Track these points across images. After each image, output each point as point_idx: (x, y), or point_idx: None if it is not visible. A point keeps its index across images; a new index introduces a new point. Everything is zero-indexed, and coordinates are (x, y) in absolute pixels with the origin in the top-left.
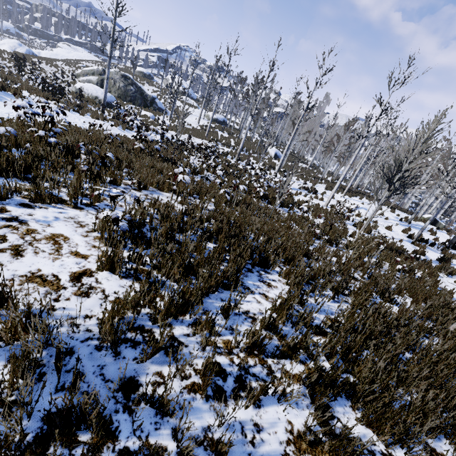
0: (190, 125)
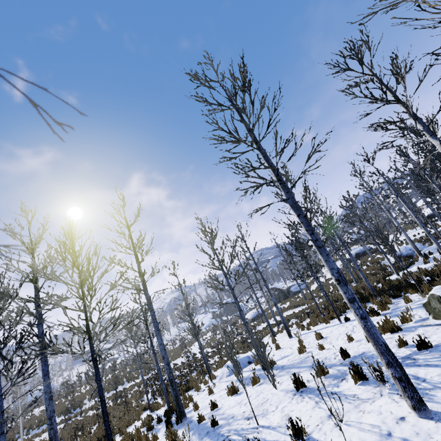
0: (307, 292)
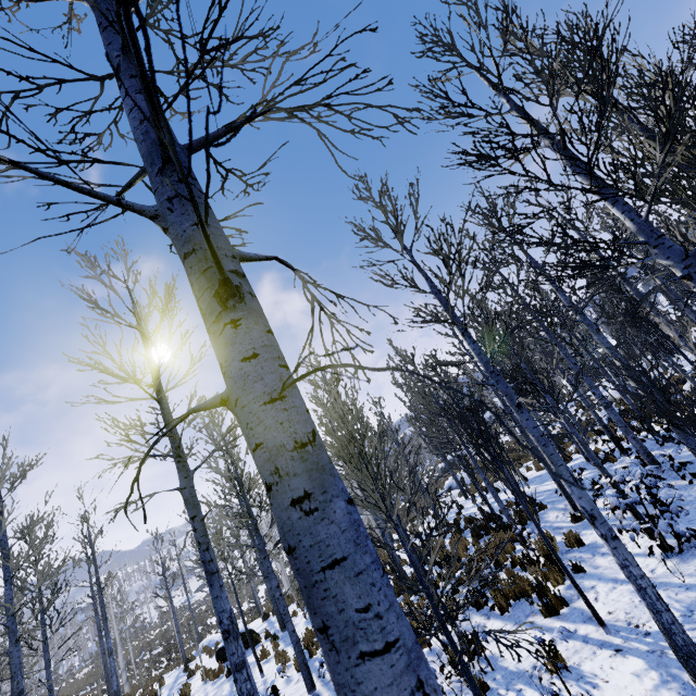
0: None
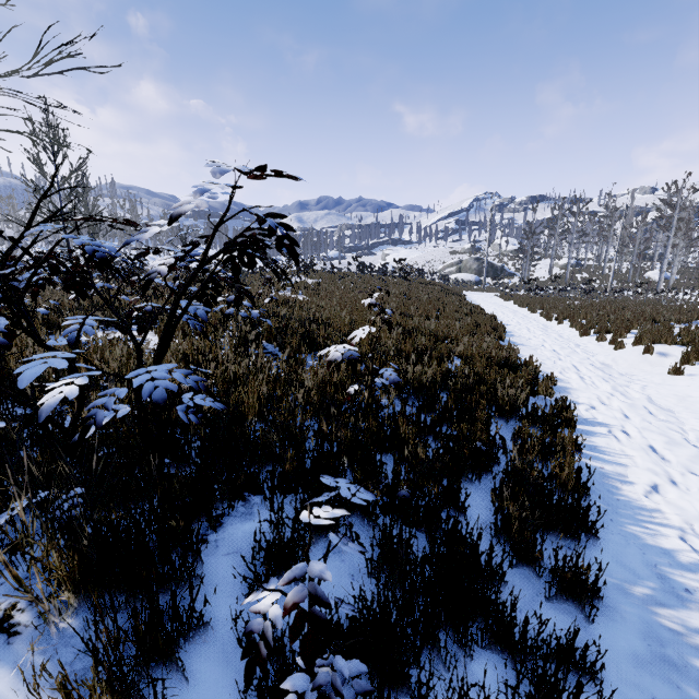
0: (543, 278)
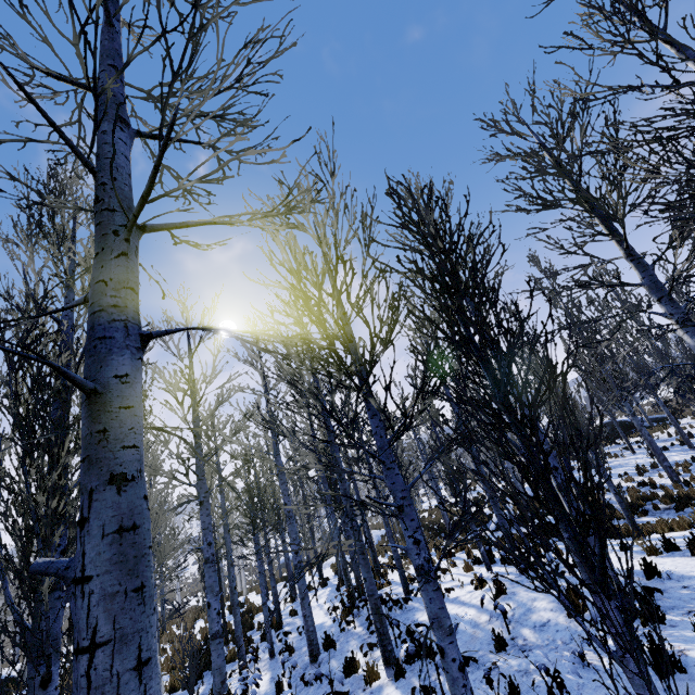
0: None
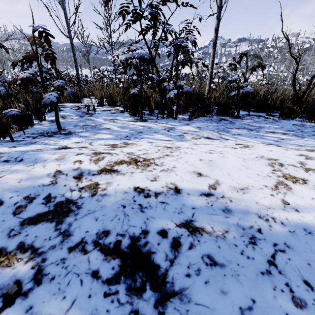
0: (253, 80)
